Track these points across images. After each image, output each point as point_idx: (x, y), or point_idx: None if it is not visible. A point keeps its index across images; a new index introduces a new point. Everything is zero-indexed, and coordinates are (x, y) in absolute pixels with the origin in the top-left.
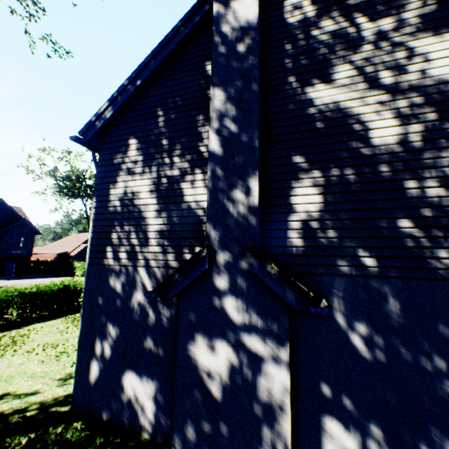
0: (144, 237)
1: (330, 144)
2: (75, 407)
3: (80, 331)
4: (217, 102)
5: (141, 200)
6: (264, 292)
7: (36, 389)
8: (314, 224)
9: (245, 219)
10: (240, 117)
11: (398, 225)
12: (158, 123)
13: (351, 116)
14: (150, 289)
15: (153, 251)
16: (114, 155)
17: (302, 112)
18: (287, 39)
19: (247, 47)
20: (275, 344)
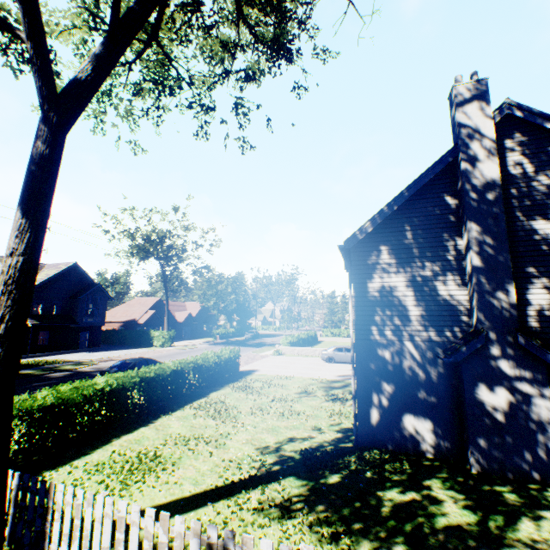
0: (406, 320)
1: None
2: (360, 442)
3: (353, 389)
4: (474, 232)
5: (398, 292)
6: (528, 357)
7: (307, 435)
8: (546, 313)
9: (507, 311)
10: (495, 244)
11: None
12: (405, 235)
13: None
14: (417, 356)
15: (415, 330)
16: (366, 257)
17: (529, 238)
18: (512, 185)
19: (493, 197)
20: (539, 387)
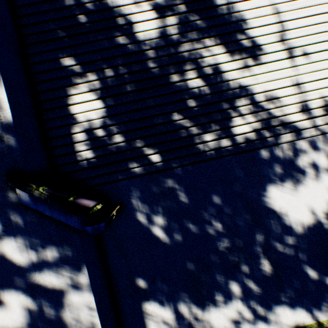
0: None
1: (98, 42)
2: None
3: None
4: None
5: None
6: (47, 221)
7: None
8: (100, 132)
9: (0, 141)
10: None
11: (173, 119)
12: None
13: (113, 8)
14: None
15: None
16: None
17: (59, 3)
18: None
19: None
20: (72, 272)
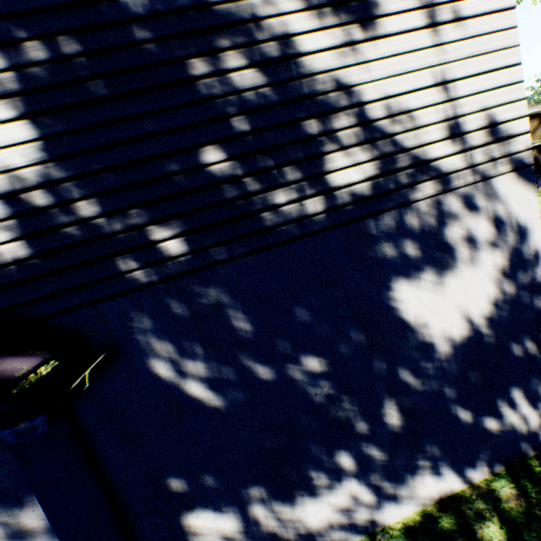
0: None
1: None
2: None
3: None
4: None
5: None
6: None
7: None
8: (39, 198)
9: None
10: None
11: (204, 161)
12: None
13: None
14: None
15: None
16: None
17: None
18: None
19: None
20: (4, 513)
